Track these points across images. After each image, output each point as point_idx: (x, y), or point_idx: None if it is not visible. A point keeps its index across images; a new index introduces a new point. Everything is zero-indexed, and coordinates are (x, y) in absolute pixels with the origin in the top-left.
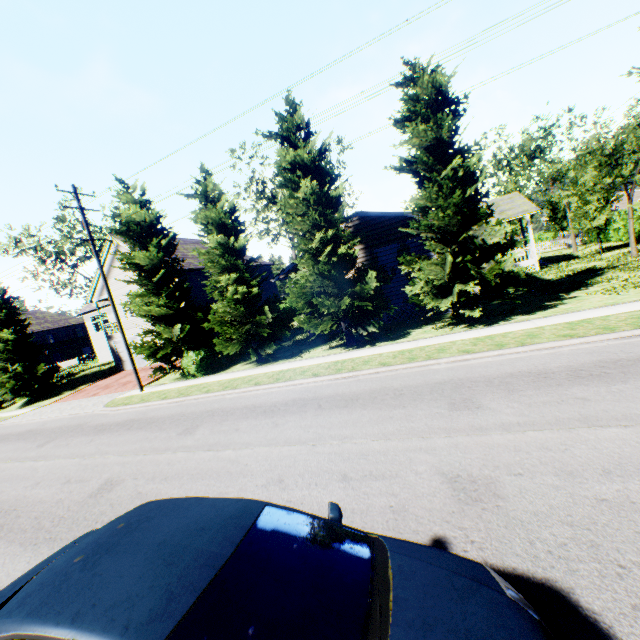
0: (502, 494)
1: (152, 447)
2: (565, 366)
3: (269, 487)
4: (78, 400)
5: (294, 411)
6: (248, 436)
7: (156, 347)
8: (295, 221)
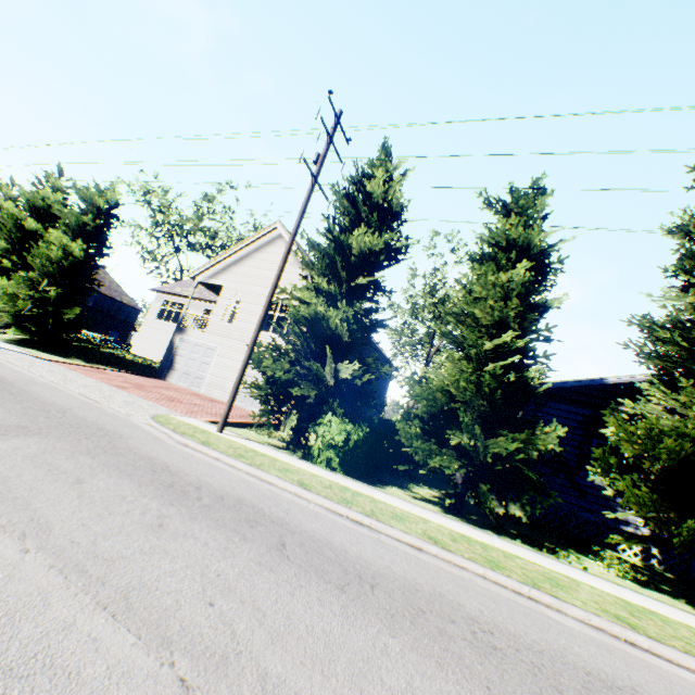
0: None
1: None
2: None
3: None
4: (93, 379)
5: None
6: None
7: (292, 375)
8: None
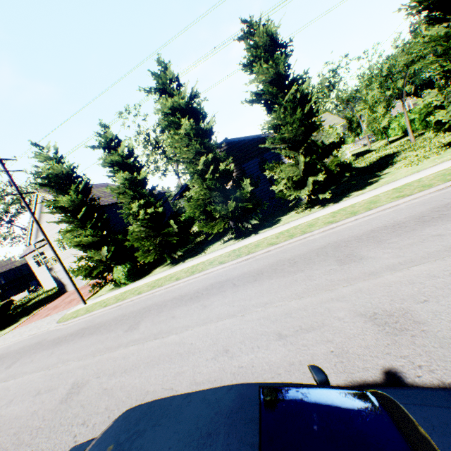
0: (421, 320)
1: (106, 347)
2: (410, 216)
3: (218, 359)
4: (34, 322)
5: (215, 293)
6: (184, 320)
7: (90, 268)
8: (182, 151)
